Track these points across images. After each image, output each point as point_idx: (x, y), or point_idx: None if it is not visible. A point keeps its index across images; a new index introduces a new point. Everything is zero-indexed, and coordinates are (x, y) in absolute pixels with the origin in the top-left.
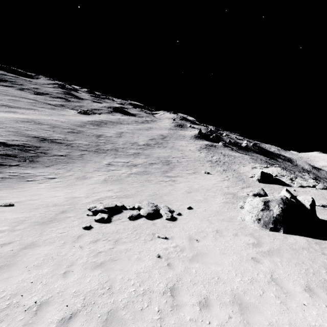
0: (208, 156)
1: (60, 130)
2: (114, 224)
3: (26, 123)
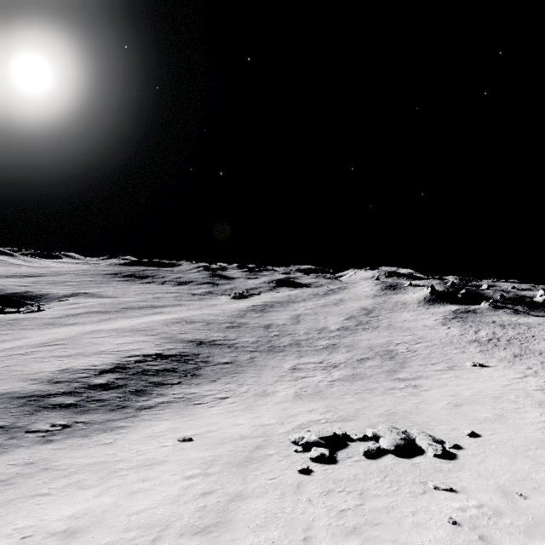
0: (466, 332)
1: (216, 327)
2: (343, 465)
3: (178, 325)
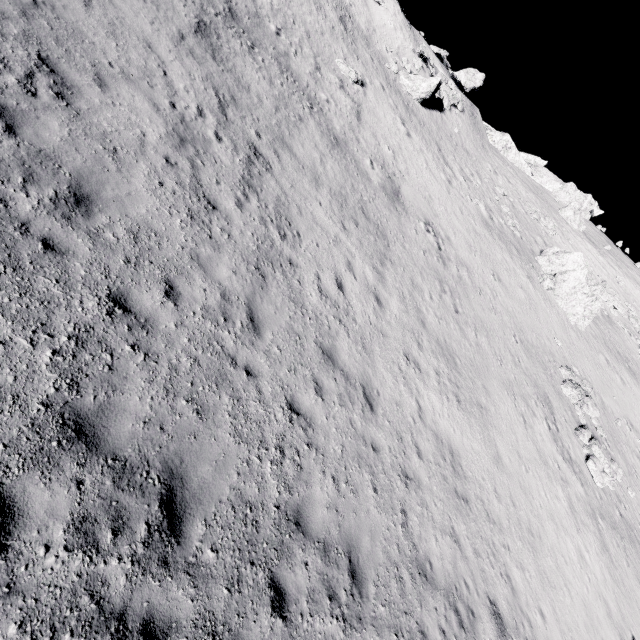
0: None
1: None
2: (615, 458)
3: None
